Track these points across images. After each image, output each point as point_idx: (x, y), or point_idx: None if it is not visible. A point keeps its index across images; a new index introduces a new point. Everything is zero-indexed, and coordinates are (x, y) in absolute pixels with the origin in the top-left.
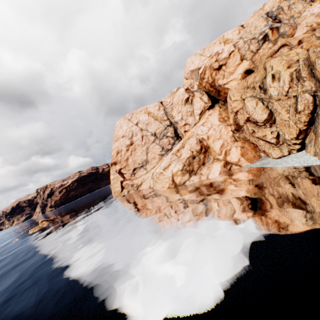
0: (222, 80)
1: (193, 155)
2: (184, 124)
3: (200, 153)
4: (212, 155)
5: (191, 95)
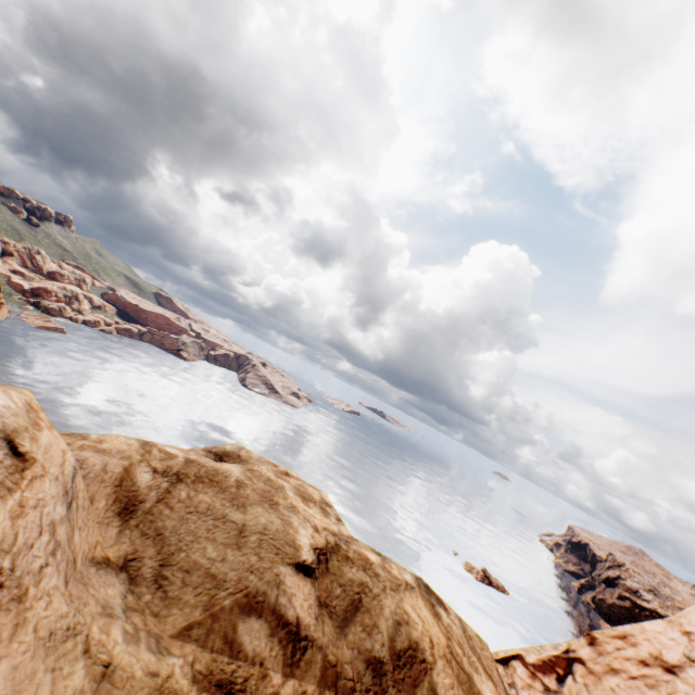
0: None
1: None
2: None
3: None
4: None
5: None
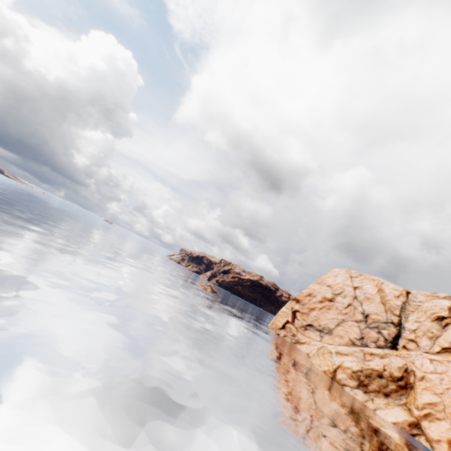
0: None
1: (381, 372)
2: (410, 339)
3: (393, 380)
4: (407, 398)
5: None
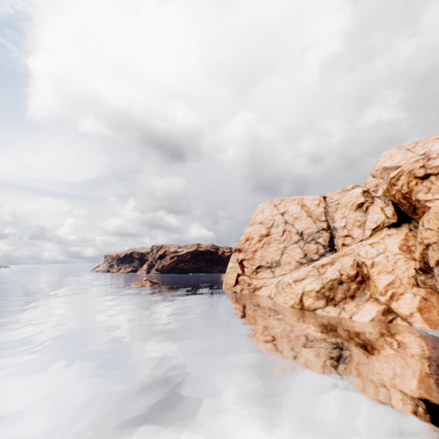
0: (424, 194)
1: (340, 278)
2: (345, 235)
3: (352, 280)
4: (370, 290)
5: (368, 201)
